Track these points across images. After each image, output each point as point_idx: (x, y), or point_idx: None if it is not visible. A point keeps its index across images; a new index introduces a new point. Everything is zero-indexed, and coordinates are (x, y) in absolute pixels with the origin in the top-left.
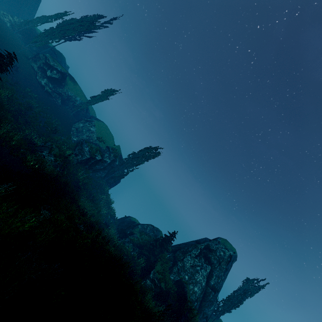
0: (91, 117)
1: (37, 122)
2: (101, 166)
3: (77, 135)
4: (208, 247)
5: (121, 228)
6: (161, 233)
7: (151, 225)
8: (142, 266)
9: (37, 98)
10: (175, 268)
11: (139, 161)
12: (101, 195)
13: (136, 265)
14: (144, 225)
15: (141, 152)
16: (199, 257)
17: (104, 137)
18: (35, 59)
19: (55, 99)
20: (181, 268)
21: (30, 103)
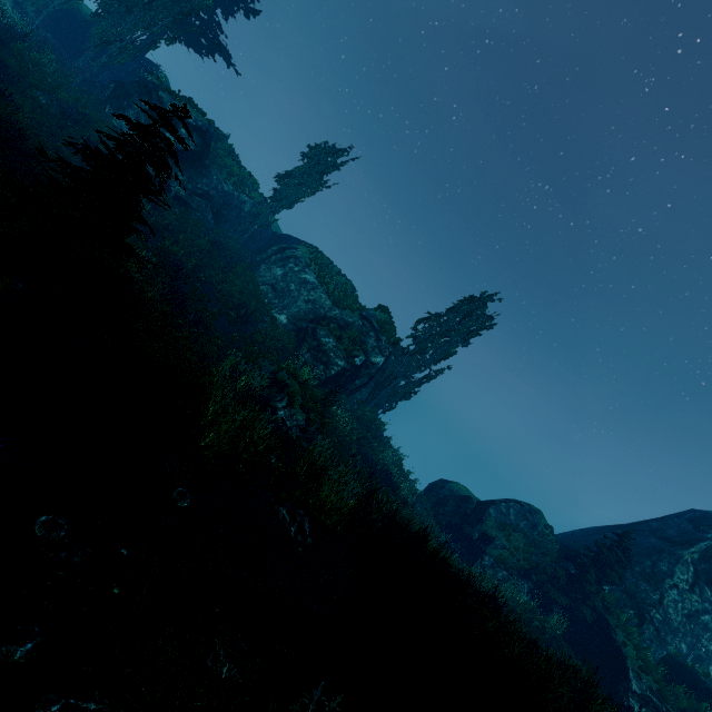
0: (284, 240)
1: (204, 305)
2: (364, 378)
3: (281, 305)
4: (711, 555)
5: (447, 523)
6: (541, 515)
7: (514, 500)
8: (561, 633)
9: (169, 228)
10: (649, 628)
11: (450, 342)
12: (382, 452)
13: (553, 638)
14: (500, 505)
15: (448, 315)
16: (699, 588)
17: (341, 292)
18: (119, 103)
19: (200, 215)
20: (663, 625)
21: (167, 253)
